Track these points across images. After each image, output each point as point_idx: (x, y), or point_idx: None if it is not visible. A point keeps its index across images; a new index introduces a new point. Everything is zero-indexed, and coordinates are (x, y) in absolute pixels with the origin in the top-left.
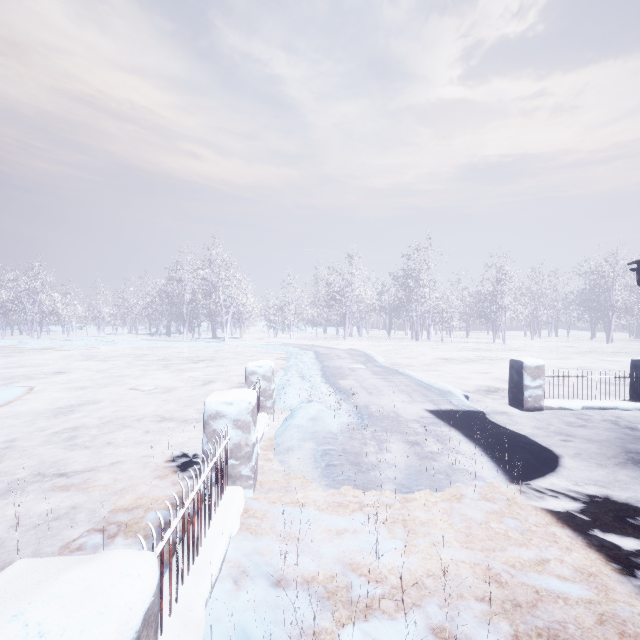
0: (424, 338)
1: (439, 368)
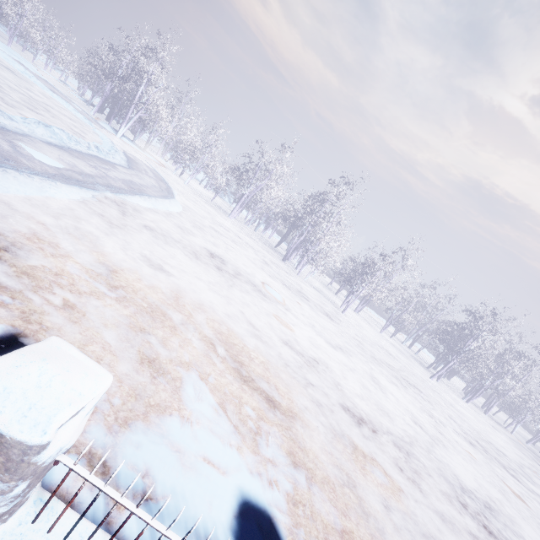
0: (300, 268)
1: (147, 237)
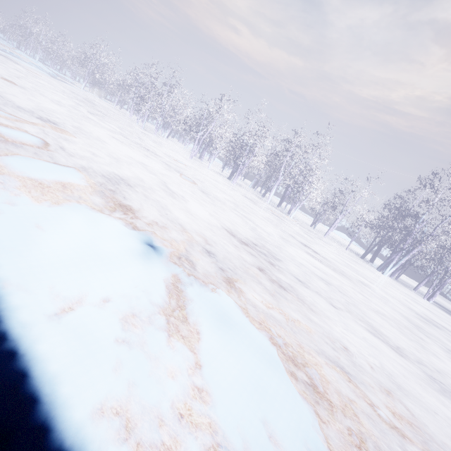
0: (173, 142)
1: None
